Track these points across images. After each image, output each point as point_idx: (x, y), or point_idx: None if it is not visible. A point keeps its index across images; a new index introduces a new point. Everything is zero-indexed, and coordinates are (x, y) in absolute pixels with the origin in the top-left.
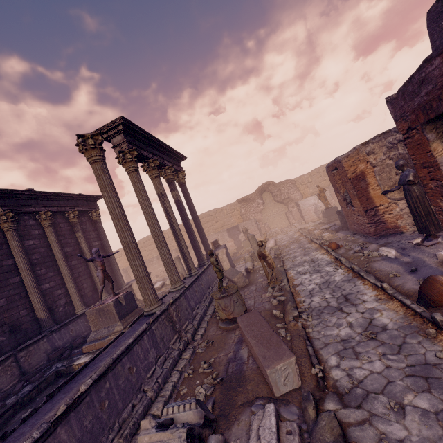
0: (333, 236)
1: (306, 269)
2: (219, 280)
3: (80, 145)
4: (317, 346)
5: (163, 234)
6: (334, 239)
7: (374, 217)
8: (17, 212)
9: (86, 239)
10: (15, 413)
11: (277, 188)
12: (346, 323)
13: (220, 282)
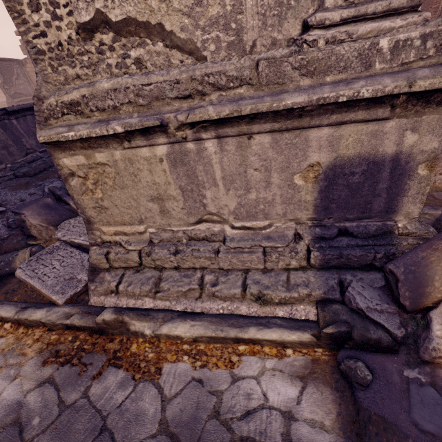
0: None
1: None
2: None
3: None
4: None
5: None
6: None
7: None
8: None
9: None
10: None
11: None
12: None
13: None
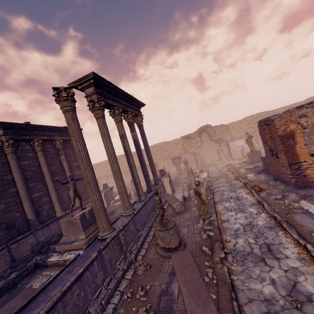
0: (256, 177)
1: (232, 206)
2: (160, 214)
3: (55, 96)
4: (241, 299)
5: (120, 169)
6: (257, 181)
7: (296, 170)
8: (17, 140)
9: (68, 161)
10: (2, 295)
11: (213, 130)
12: (269, 279)
13: (161, 216)
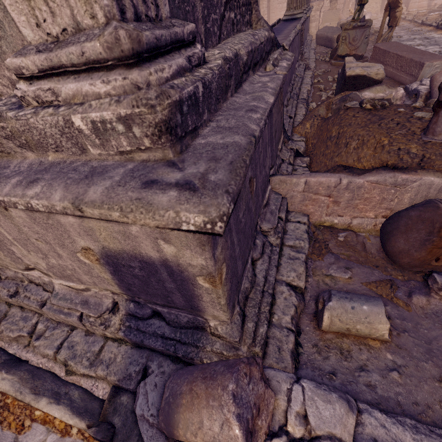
0: None
1: (418, 43)
2: (358, 8)
3: None
4: None
5: None
6: None
7: None
8: None
9: None
10: None
11: None
12: None
13: (360, 9)
